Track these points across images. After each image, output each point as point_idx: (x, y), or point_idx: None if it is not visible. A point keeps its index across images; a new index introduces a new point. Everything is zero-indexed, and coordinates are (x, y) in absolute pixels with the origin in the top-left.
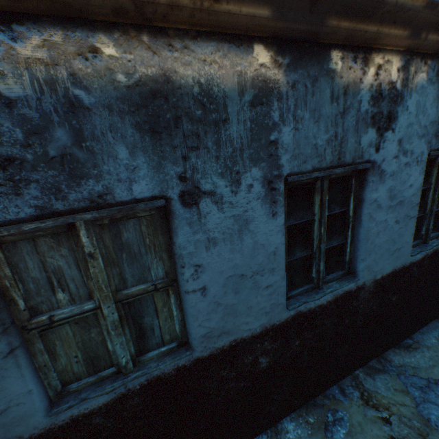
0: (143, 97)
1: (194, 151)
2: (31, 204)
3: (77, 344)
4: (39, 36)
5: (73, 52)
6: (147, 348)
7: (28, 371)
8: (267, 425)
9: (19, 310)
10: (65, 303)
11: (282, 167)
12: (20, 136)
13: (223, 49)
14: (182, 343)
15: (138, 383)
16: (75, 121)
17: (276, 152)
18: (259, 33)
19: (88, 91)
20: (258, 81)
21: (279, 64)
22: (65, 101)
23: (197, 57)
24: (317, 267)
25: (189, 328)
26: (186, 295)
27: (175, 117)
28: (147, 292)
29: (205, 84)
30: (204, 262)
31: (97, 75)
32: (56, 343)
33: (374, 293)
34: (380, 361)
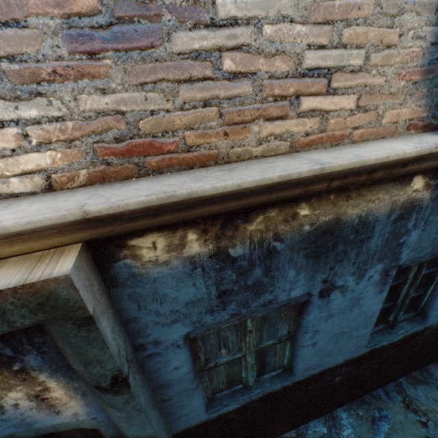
0: (316, 235)
1: (339, 262)
2: (229, 313)
3: (225, 374)
4: (262, 214)
5: (280, 219)
6: (263, 373)
7: (201, 393)
8: (326, 412)
9: (200, 361)
10: (224, 354)
11: (400, 258)
12: (233, 277)
13: (387, 187)
14: (286, 370)
15: (258, 396)
16: (268, 261)
17: (399, 250)
18: (423, 170)
19: (281, 241)
20: (406, 203)
21: (429, 186)
22: (266, 251)
23: (365, 199)
24: (395, 314)
25: (296, 364)
26: (301, 347)
27: (334, 243)
28: (273, 344)
29: (364, 215)
30: (320, 328)
31: (290, 230)
32: (214, 375)
33: (436, 330)
34: (422, 373)
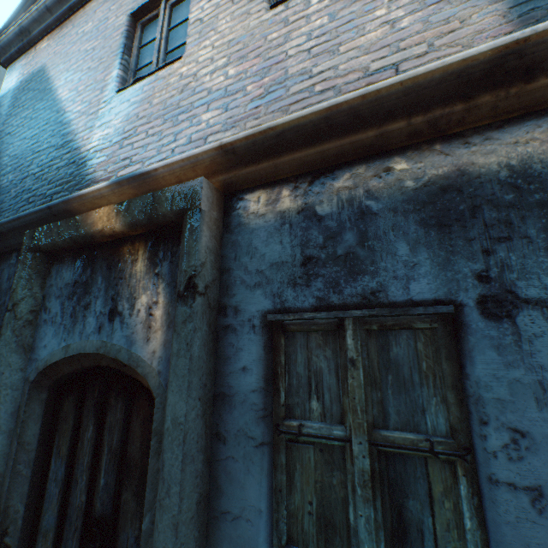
0: (431, 194)
1: (502, 243)
2: (314, 294)
3: (315, 484)
4: (349, 172)
5: (370, 176)
6: None
7: (266, 482)
8: None
9: (279, 403)
10: (316, 416)
11: None
12: (320, 241)
13: (547, 123)
14: None
15: None
16: (362, 225)
17: None
18: None
19: (377, 200)
20: None
21: None
22: (357, 211)
23: (504, 143)
24: None
25: None
26: (491, 488)
27: (471, 207)
28: (415, 449)
29: (517, 165)
30: (534, 429)
31: (386, 187)
32: (296, 466)
33: None
34: None
